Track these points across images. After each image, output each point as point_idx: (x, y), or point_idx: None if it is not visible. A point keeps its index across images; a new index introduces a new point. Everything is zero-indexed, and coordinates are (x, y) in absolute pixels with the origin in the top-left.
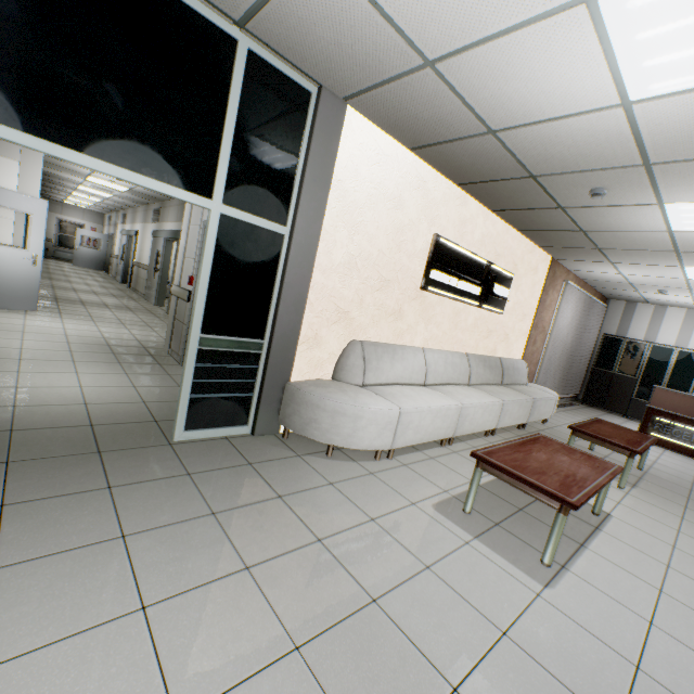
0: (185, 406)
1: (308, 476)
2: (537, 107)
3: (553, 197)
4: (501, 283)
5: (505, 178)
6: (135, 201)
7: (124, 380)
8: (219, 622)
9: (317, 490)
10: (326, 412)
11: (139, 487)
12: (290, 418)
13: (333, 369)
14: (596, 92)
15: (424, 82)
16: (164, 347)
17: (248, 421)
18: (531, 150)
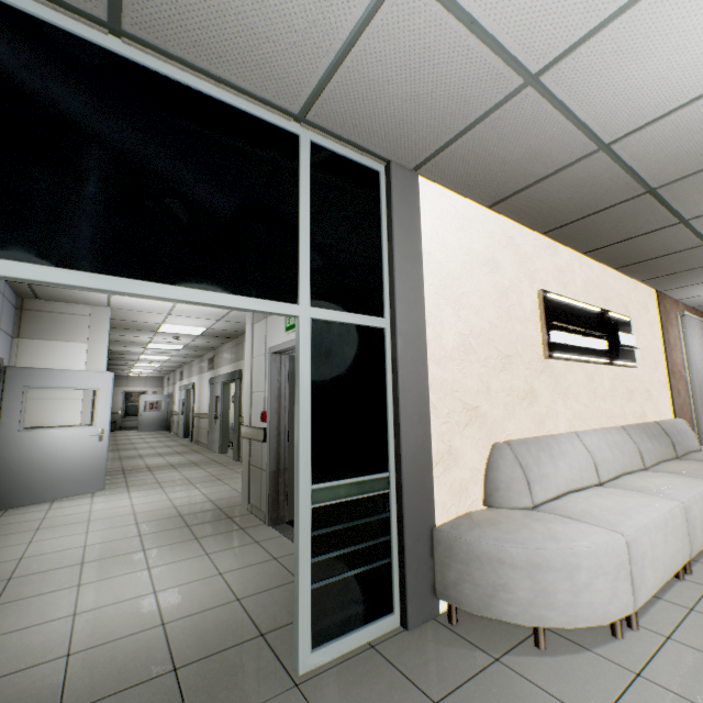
0: (307, 606)
1: None
2: (678, 87)
3: (674, 211)
4: (621, 330)
5: (611, 204)
6: (190, 356)
7: (205, 565)
8: None
9: None
10: (518, 569)
11: None
12: (455, 587)
13: (480, 490)
14: None
15: (520, 109)
16: (241, 503)
17: (393, 604)
18: (657, 153)
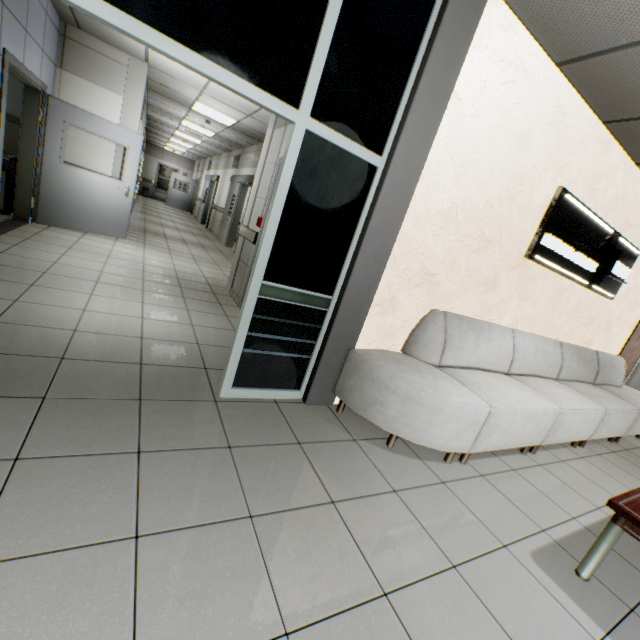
0: (236, 360)
1: (366, 474)
2: None
3: None
4: (622, 261)
5: None
6: (219, 147)
7: (183, 315)
8: None
9: (377, 499)
10: (397, 396)
11: (171, 457)
12: (349, 391)
13: (404, 340)
14: None
15: None
16: (226, 287)
17: (301, 385)
18: None
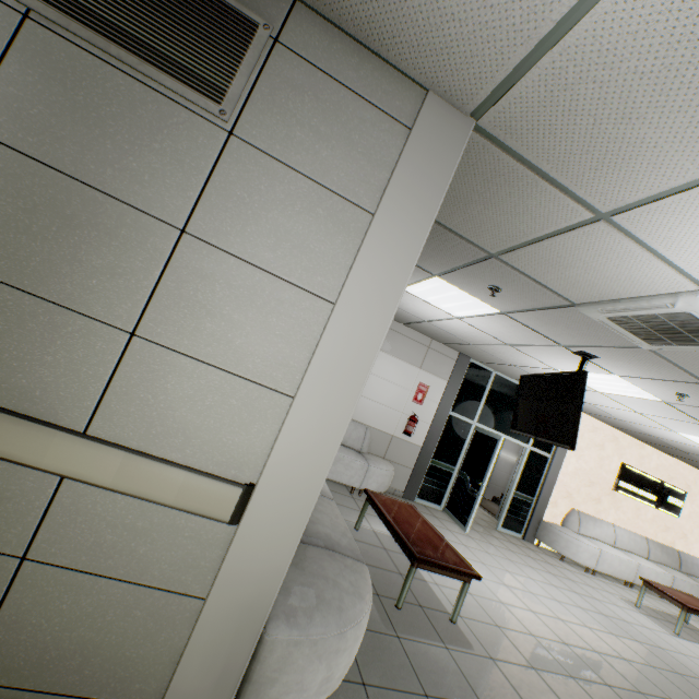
0: (503, 517)
1: (556, 563)
2: (669, 438)
3: None
4: (674, 496)
5: (665, 446)
6: None
7: None
8: (551, 578)
9: (562, 568)
10: (563, 538)
11: (502, 540)
12: (542, 536)
13: (560, 520)
14: (692, 444)
15: (618, 421)
16: None
17: (521, 532)
18: (674, 444)
